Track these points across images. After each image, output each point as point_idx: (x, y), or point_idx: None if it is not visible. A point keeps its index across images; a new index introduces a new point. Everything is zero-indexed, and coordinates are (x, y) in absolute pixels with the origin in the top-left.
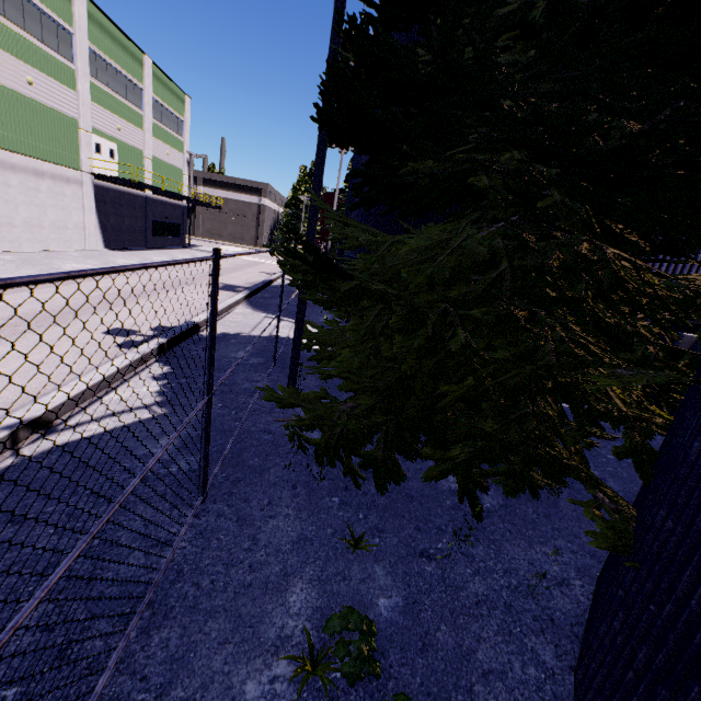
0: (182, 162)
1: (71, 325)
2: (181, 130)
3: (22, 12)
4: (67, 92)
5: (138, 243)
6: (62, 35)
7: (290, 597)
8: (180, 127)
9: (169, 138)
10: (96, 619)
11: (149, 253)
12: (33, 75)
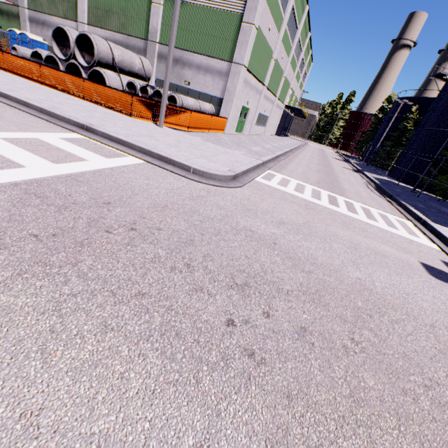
0: (299, 95)
1: (333, 164)
2: (304, 80)
3: (297, 49)
4: (292, 74)
5: (279, 133)
6: (299, 52)
7: (443, 208)
8: (304, 78)
9: (301, 85)
10: (420, 201)
11: (287, 138)
12: (291, 71)
